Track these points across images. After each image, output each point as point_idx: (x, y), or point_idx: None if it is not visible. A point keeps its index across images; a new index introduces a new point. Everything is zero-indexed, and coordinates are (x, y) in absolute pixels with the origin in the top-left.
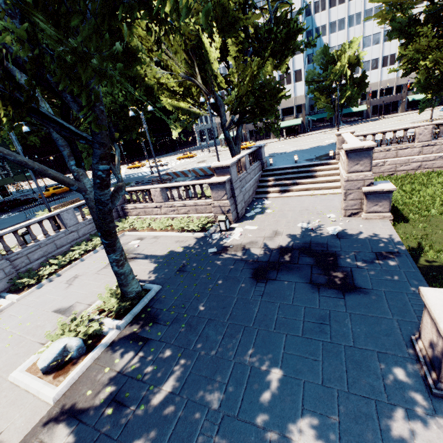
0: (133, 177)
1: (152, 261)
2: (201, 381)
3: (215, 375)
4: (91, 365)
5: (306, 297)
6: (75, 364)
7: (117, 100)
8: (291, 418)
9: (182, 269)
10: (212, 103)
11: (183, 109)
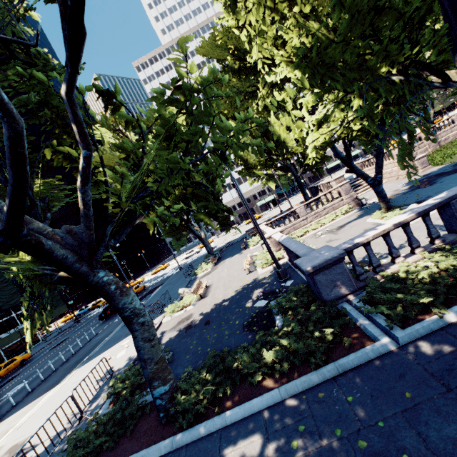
0: (193, 260)
1: (359, 218)
2: None
3: None
4: None
5: None
6: None
7: (222, 181)
8: None
9: None
10: (293, 162)
11: (269, 173)
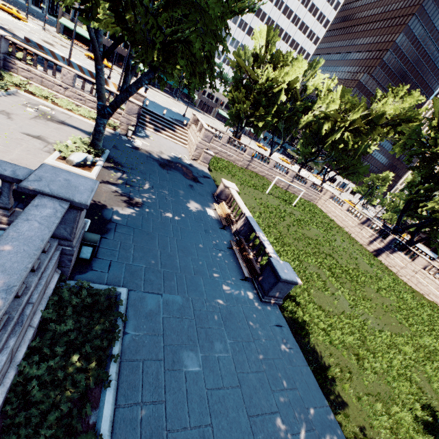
0: None
1: (86, 134)
2: (159, 188)
3: (163, 188)
4: (101, 171)
5: (184, 179)
6: (90, 168)
7: None
8: (189, 199)
9: (116, 148)
10: None
11: None
